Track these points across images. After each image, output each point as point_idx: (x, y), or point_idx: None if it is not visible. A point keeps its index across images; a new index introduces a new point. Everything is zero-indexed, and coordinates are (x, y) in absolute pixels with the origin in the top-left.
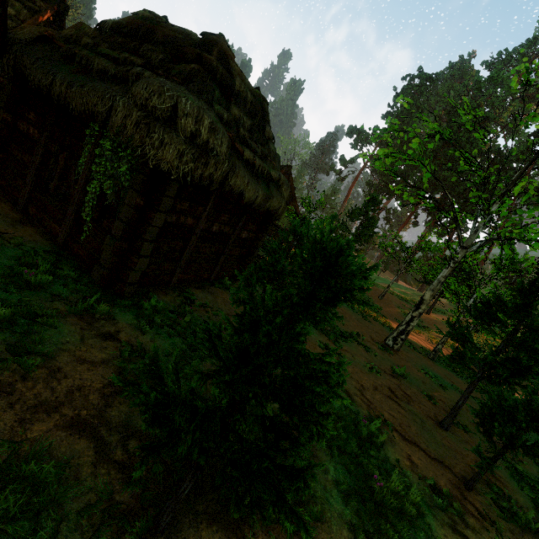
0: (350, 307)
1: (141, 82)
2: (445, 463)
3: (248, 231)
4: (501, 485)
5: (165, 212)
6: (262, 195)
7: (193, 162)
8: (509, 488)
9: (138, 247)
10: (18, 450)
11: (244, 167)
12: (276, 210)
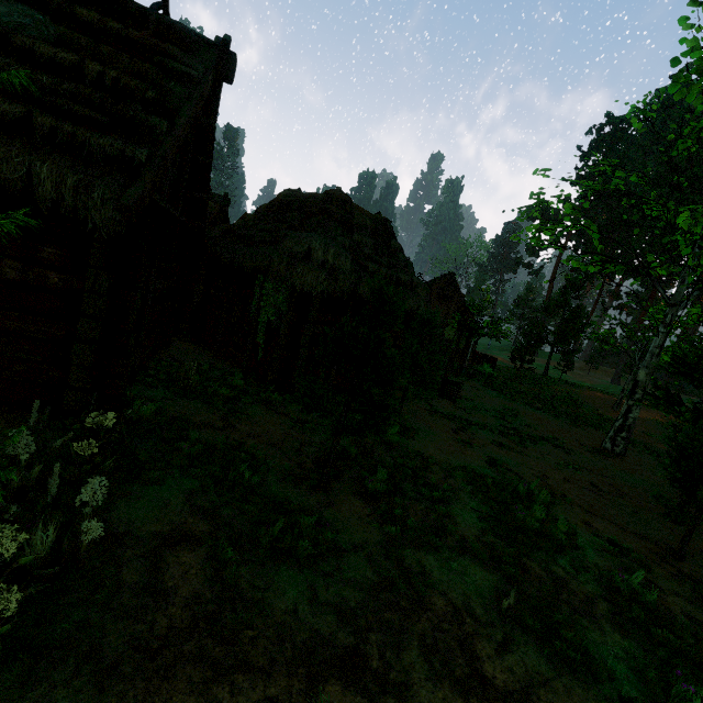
0: (553, 416)
1: (286, 239)
2: (651, 539)
3: (393, 337)
4: None
5: (312, 323)
6: None
7: (326, 281)
8: None
9: (297, 353)
10: (243, 446)
11: (371, 277)
12: (415, 310)
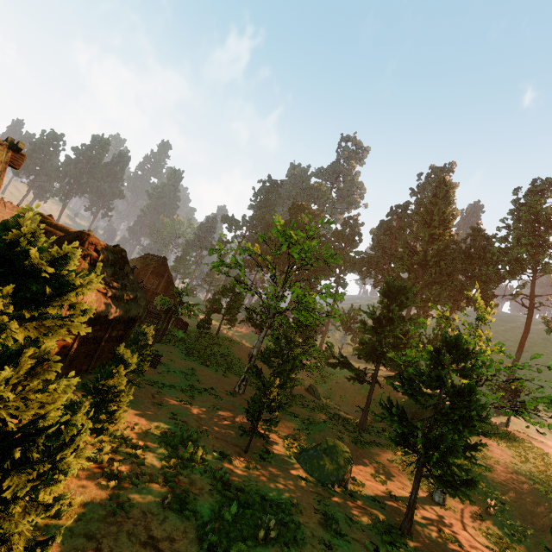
0: (215, 370)
1: None
2: (239, 445)
3: (117, 330)
4: (273, 450)
5: None
6: (123, 311)
7: None
8: (278, 451)
9: None
10: None
11: (108, 300)
12: (136, 315)
